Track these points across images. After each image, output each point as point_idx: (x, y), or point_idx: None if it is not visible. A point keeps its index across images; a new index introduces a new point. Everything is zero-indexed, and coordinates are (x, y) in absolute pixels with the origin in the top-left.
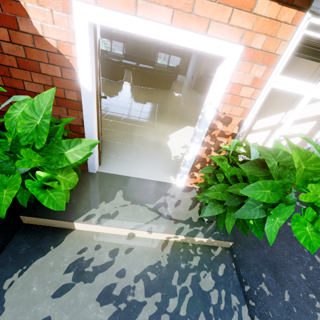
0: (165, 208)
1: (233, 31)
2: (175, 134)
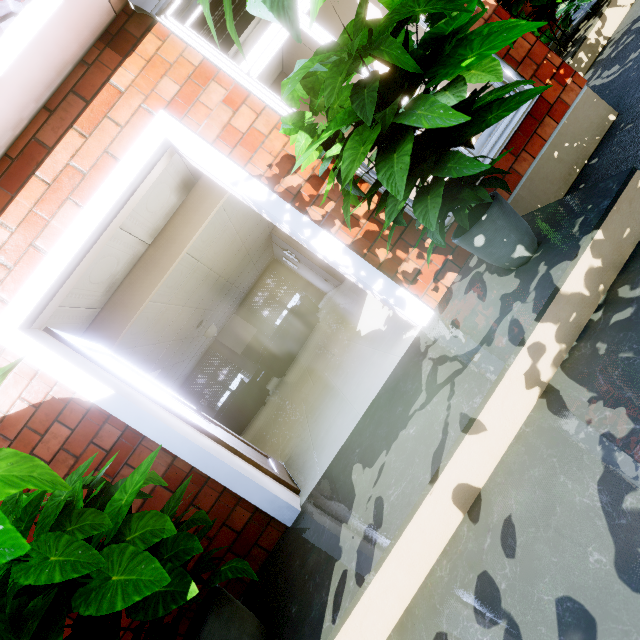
0: (445, 364)
1: (135, 123)
2: (362, 319)
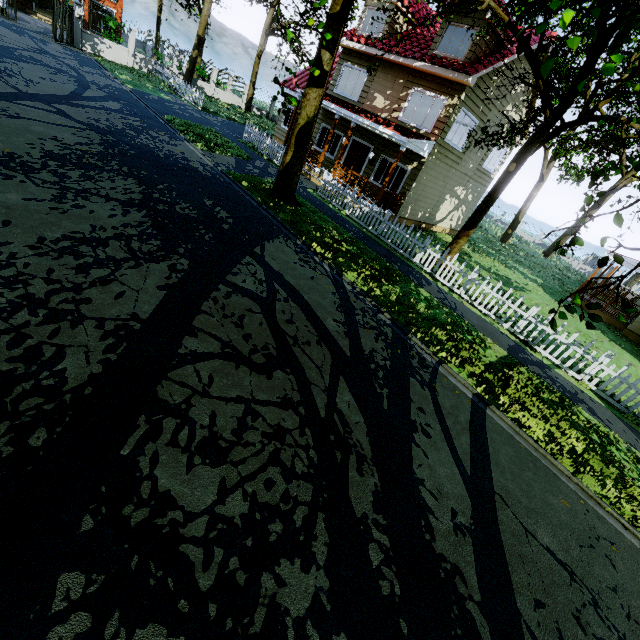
0: None
1: None
2: None
